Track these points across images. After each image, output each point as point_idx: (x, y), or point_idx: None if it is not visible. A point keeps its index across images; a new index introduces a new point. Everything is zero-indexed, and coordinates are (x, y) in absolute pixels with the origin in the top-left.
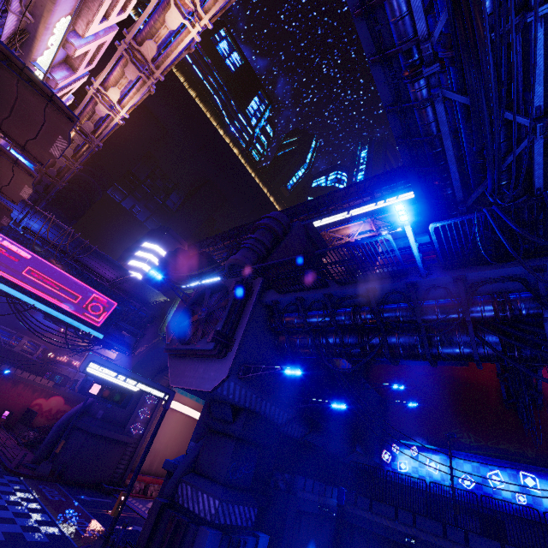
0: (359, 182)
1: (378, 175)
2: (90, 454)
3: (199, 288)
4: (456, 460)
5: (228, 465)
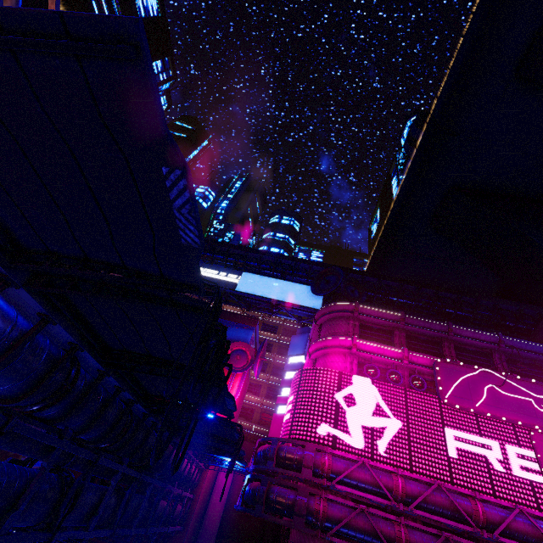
0: None
1: None
2: None
3: None
4: None
5: None
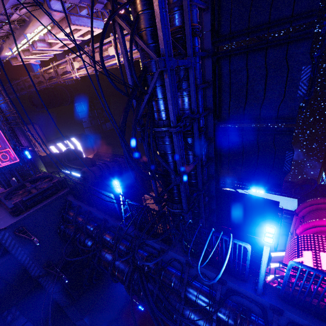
0: None
1: None
2: None
3: (45, 173)
4: None
5: None
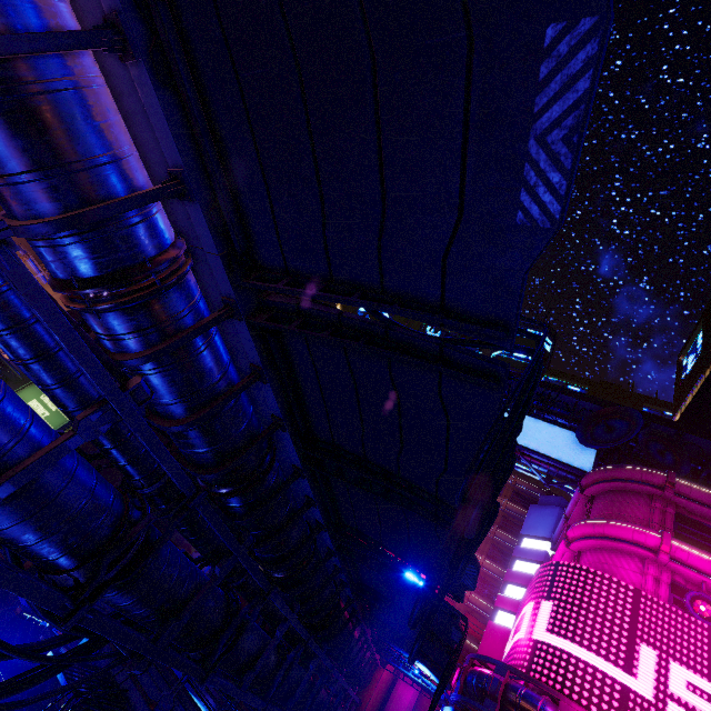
0: None
1: None
2: None
3: None
4: None
5: None
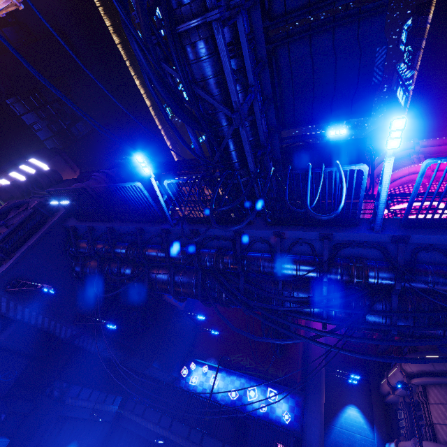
0: None
1: None
2: None
3: (10, 202)
4: (232, 377)
5: None
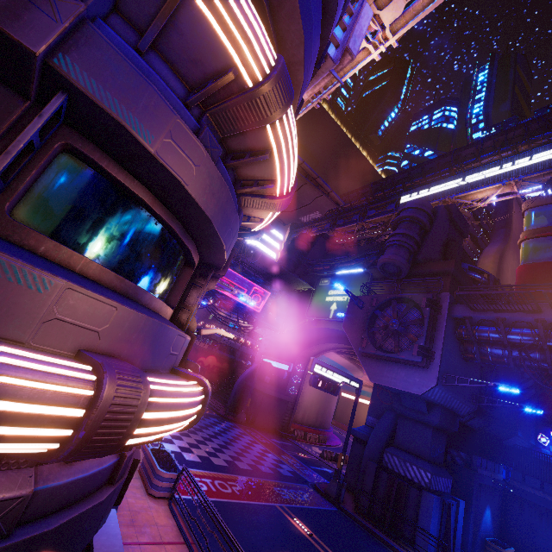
0: (496, 135)
1: (525, 123)
2: (267, 408)
3: (378, 297)
4: None
5: (429, 447)
